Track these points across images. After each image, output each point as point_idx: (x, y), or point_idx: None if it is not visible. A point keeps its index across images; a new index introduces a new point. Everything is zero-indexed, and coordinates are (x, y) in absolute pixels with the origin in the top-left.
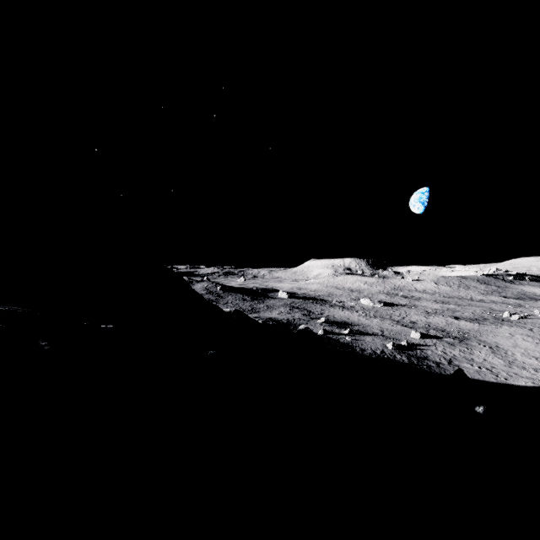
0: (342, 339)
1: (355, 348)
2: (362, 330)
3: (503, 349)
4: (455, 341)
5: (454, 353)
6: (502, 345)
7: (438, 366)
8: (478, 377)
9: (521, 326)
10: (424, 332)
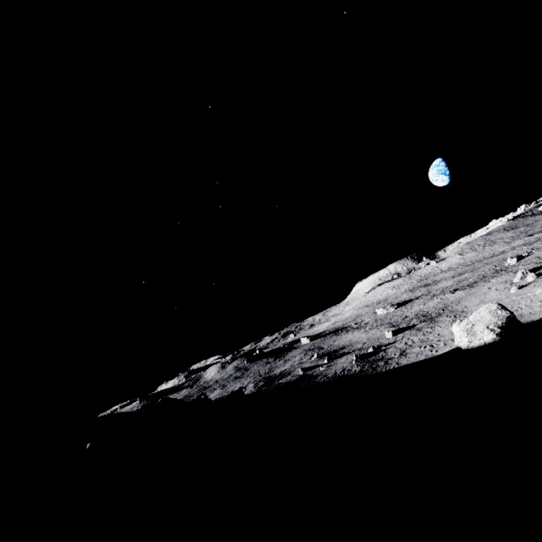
0: (316, 372)
1: (319, 377)
2: (346, 351)
3: (465, 313)
4: (425, 324)
5: (414, 340)
6: (468, 307)
7: (385, 364)
8: (411, 360)
9: (510, 271)
10: (405, 325)
